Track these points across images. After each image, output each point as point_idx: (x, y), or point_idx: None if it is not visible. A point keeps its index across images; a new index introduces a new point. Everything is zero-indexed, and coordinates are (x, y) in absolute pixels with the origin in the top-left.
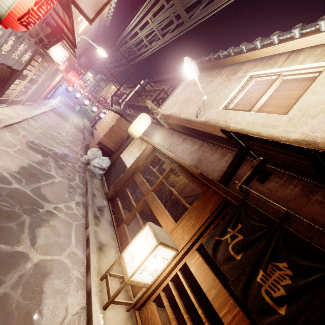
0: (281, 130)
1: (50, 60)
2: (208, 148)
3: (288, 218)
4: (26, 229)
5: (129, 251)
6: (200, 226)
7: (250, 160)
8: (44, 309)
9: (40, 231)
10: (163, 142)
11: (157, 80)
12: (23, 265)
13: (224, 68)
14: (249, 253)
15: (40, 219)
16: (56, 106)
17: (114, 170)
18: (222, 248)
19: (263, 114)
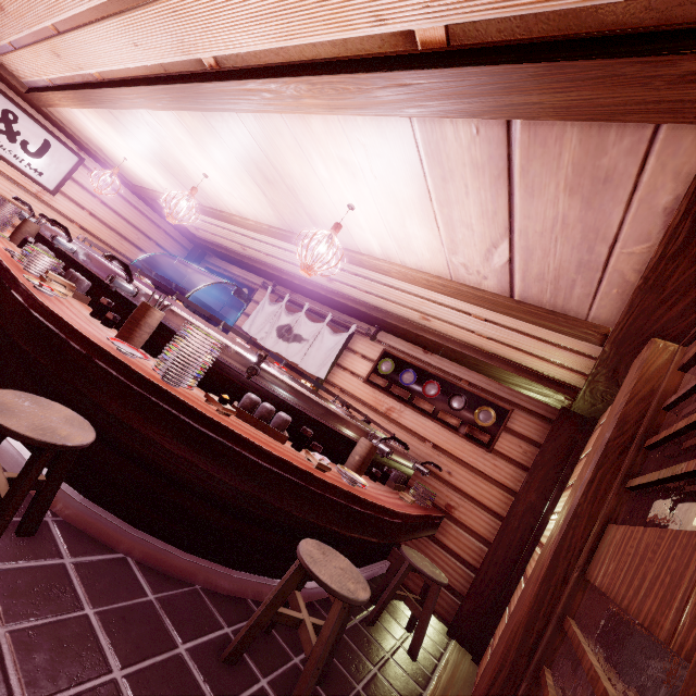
0: None
1: None
2: None
3: None
4: None
5: None
6: None
7: None
8: None
9: None
10: None
11: None
12: None
13: None
14: None
15: None
16: None
17: None
18: None
19: None
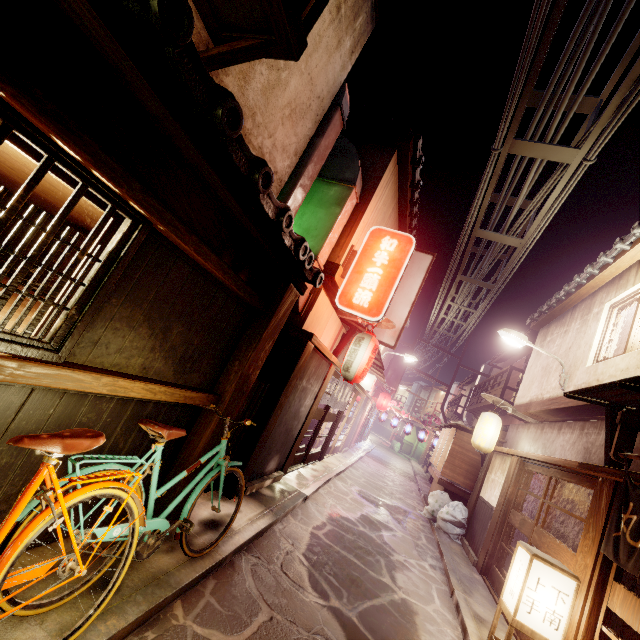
0: None
1: (361, 391)
2: (591, 426)
3: None
4: (383, 567)
5: (507, 589)
6: (599, 536)
7: None
8: (421, 637)
9: (396, 574)
10: (533, 446)
11: (503, 357)
12: (391, 594)
13: (576, 309)
14: None
15: (393, 565)
16: (370, 448)
17: (477, 521)
18: (621, 543)
19: (633, 351)
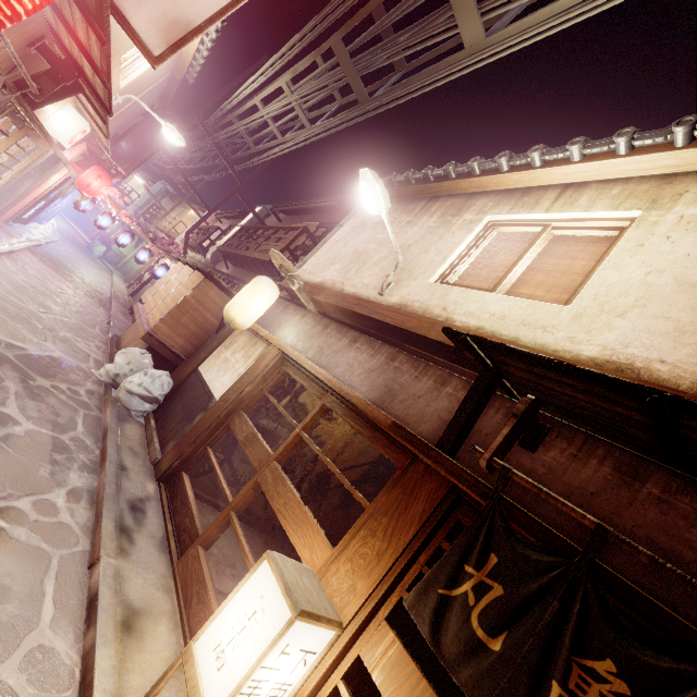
0: (562, 336)
1: (39, 134)
2: (409, 363)
3: (604, 542)
4: None
5: (213, 637)
6: (396, 557)
7: (501, 396)
8: None
9: None
10: (304, 343)
11: (292, 210)
12: None
13: (437, 201)
14: (521, 634)
15: None
16: (44, 240)
17: (181, 403)
18: (454, 618)
19: (522, 299)
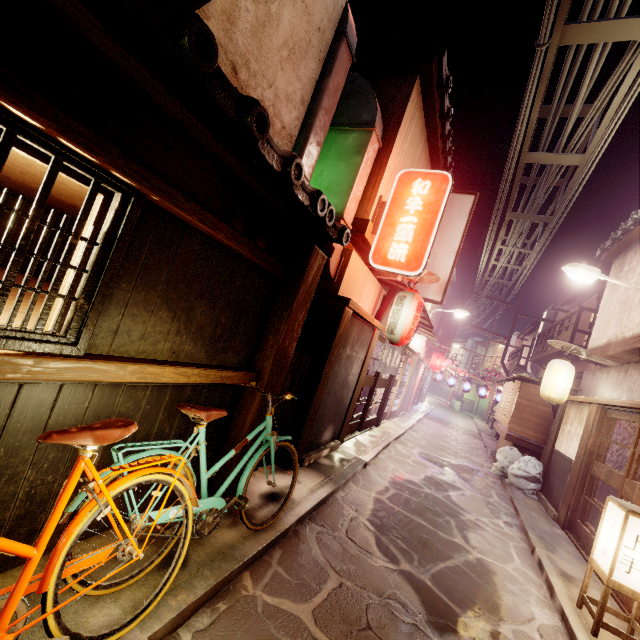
0: None
1: (411, 354)
2: None
3: None
4: (454, 528)
5: (598, 547)
6: None
7: None
8: (502, 597)
9: (469, 534)
10: (616, 392)
11: (568, 298)
12: (465, 554)
13: None
14: None
15: (465, 524)
16: (428, 410)
17: (554, 476)
18: None
19: None
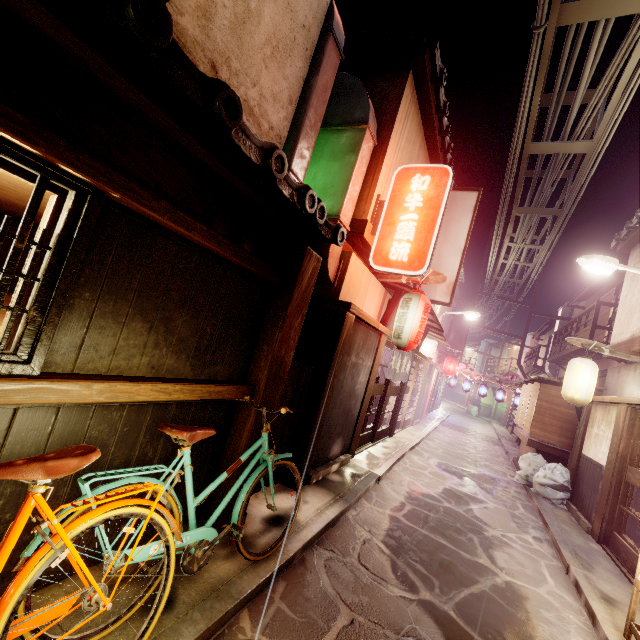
0: None
1: (422, 359)
2: None
3: None
4: (478, 546)
5: None
6: None
7: None
8: (537, 628)
9: (495, 553)
10: None
11: (584, 294)
12: (492, 577)
13: None
14: None
15: (489, 542)
16: (444, 417)
17: (583, 483)
18: None
19: None
